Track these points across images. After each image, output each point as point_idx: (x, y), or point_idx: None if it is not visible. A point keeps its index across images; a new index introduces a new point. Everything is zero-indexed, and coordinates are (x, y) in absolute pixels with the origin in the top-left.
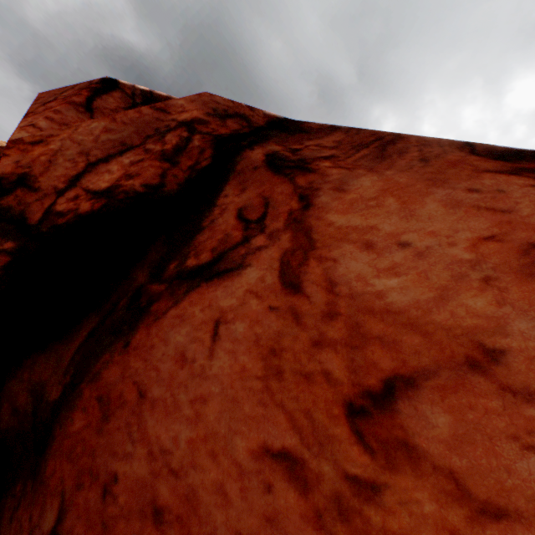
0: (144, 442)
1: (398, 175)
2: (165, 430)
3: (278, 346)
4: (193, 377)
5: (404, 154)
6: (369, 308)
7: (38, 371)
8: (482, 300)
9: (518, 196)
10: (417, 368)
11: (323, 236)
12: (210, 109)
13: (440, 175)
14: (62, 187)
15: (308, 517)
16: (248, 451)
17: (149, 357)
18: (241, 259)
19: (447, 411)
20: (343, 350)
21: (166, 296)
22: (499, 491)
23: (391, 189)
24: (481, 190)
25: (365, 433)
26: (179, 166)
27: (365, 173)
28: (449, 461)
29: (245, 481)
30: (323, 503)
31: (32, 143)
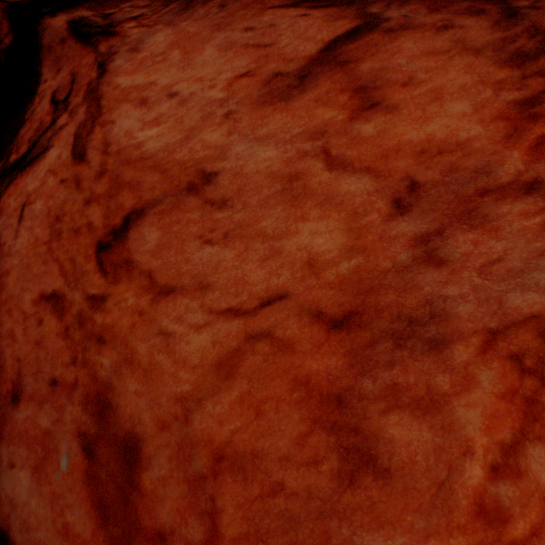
0: None
1: (191, 25)
2: None
3: (62, 213)
4: (3, 258)
5: (208, 2)
6: (128, 160)
7: None
8: (218, 133)
9: (285, 27)
10: (149, 201)
11: (110, 101)
12: None
13: (228, 19)
14: None
15: (61, 333)
16: (32, 301)
17: None
18: (48, 143)
19: (160, 229)
20: (104, 202)
21: None
22: (176, 277)
23: (180, 41)
24: (257, 27)
25: (106, 262)
26: None
27: (163, 28)
28: (151, 265)
29: (27, 323)
30: (72, 321)
31: None
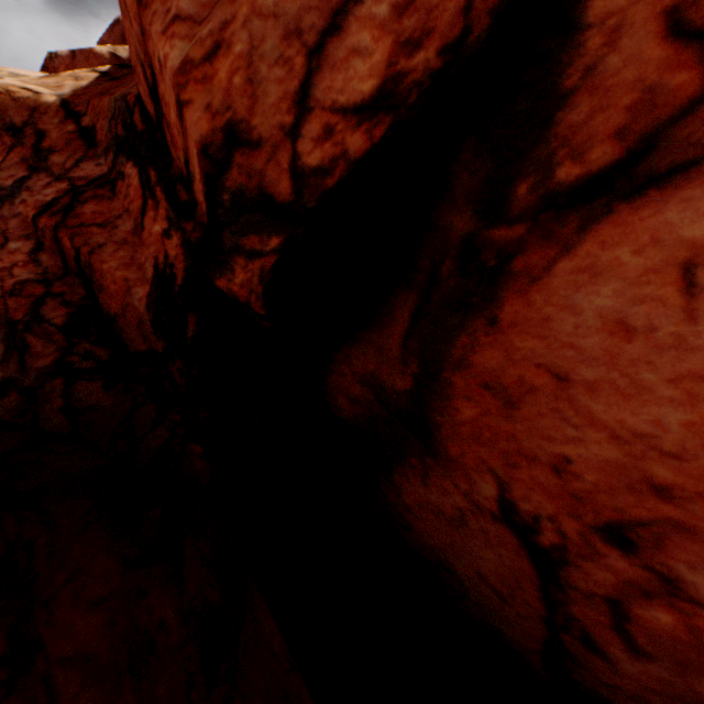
0: (595, 427)
1: None
2: (629, 414)
3: None
4: (660, 351)
5: None
6: None
7: (358, 364)
8: None
9: None
10: None
11: None
12: None
13: None
14: (289, 123)
15: None
16: None
17: (547, 333)
18: None
19: None
20: None
21: (535, 243)
22: None
23: None
24: None
25: None
26: None
27: None
28: None
29: None
30: None
31: (205, 59)
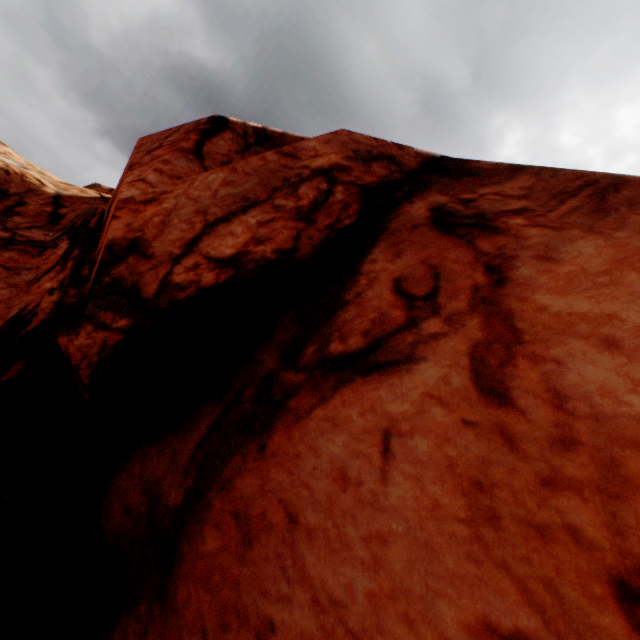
0: (304, 584)
1: (636, 238)
2: (331, 572)
3: (486, 478)
4: (362, 505)
5: (637, 205)
6: (629, 439)
7: (151, 466)
8: None
9: None
10: None
11: (533, 325)
12: (350, 152)
13: None
14: (177, 253)
15: None
16: (461, 625)
17: (294, 469)
18: (408, 349)
19: None
20: (594, 498)
21: (307, 389)
22: None
23: (630, 259)
24: None
25: None
26: (315, 225)
27: (582, 235)
28: None
29: None
30: None
31: (143, 202)
